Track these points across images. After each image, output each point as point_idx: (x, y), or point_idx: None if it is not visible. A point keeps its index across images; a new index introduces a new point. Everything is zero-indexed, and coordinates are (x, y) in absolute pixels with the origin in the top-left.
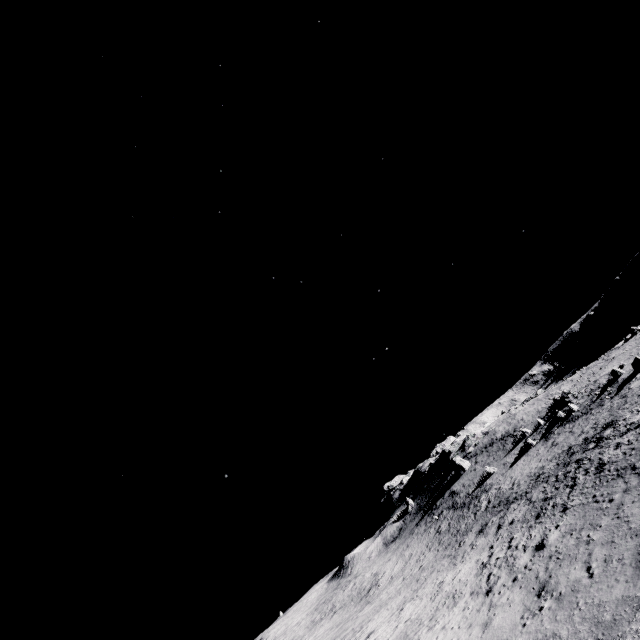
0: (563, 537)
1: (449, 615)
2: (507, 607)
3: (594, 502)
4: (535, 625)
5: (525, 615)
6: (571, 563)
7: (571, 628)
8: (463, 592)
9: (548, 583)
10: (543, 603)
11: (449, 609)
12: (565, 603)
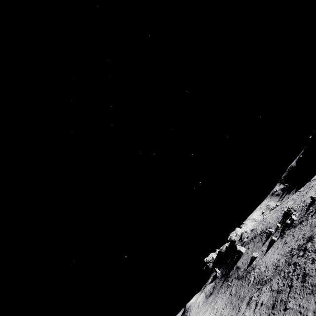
0: None
1: None
2: None
3: (299, 312)
4: None
5: None
6: None
7: None
8: None
9: None
10: None
11: None
12: None
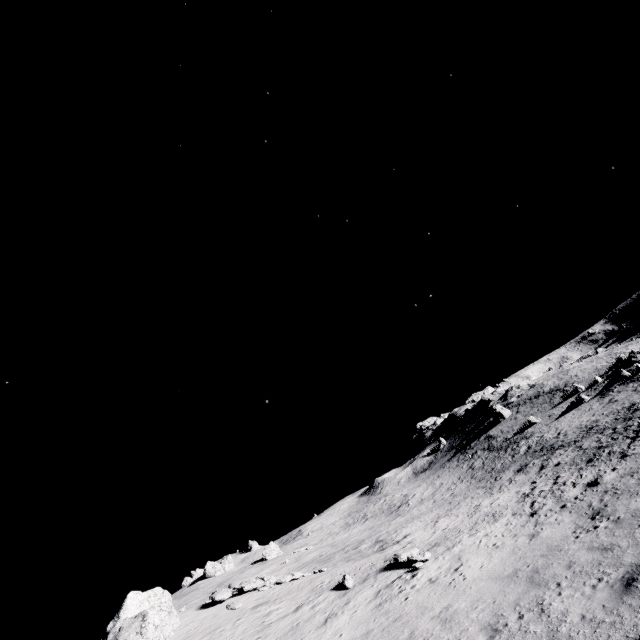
0: (622, 477)
1: (491, 527)
2: (556, 525)
3: None
4: (590, 538)
5: (577, 531)
6: (631, 497)
7: (632, 541)
8: (504, 513)
9: (603, 510)
10: (598, 524)
11: (490, 524)
12: (624, 524)
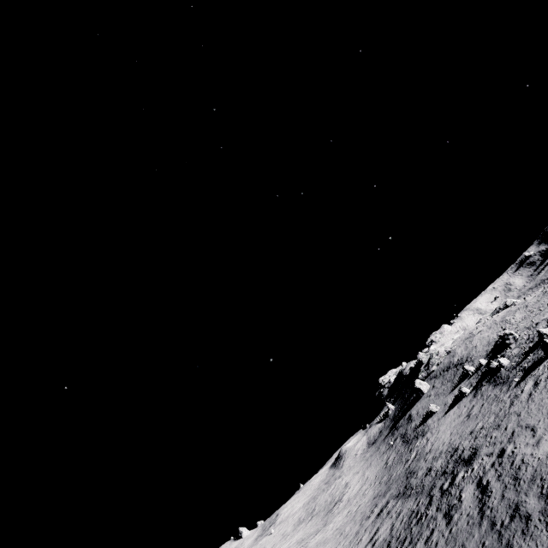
0: None
1: None
2: None
3: None
4: None
5: None
6: None
7: None
8: None
9: None
10: None
11: None
12: None
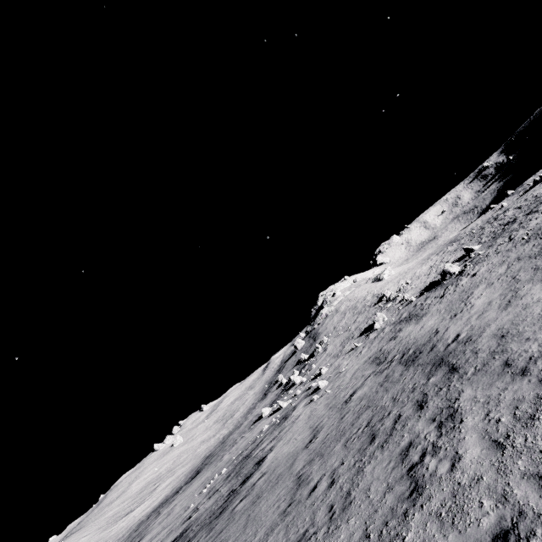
0: None
1: None
2: None
3: None
4: None
5: None
6: None
7: None
8: (120, 536)
9: None
10: None
11: None
12: None
